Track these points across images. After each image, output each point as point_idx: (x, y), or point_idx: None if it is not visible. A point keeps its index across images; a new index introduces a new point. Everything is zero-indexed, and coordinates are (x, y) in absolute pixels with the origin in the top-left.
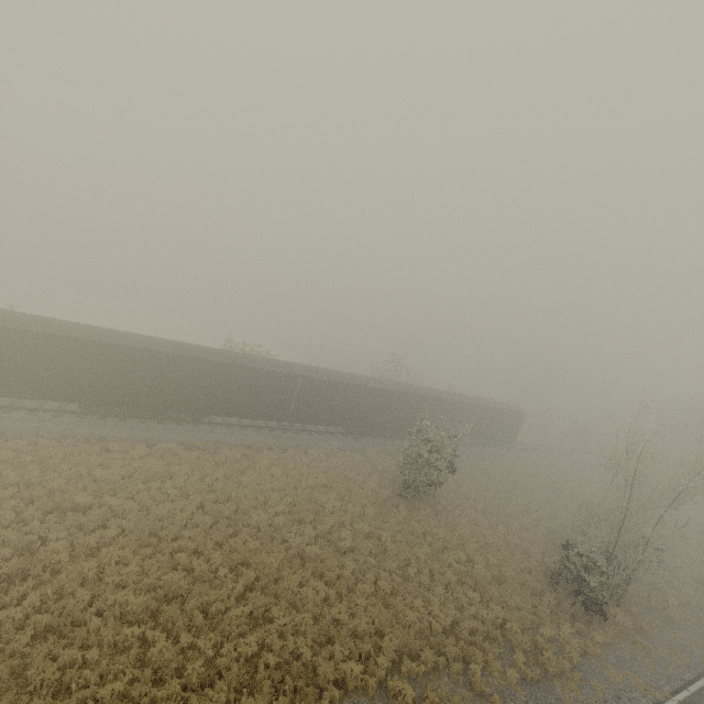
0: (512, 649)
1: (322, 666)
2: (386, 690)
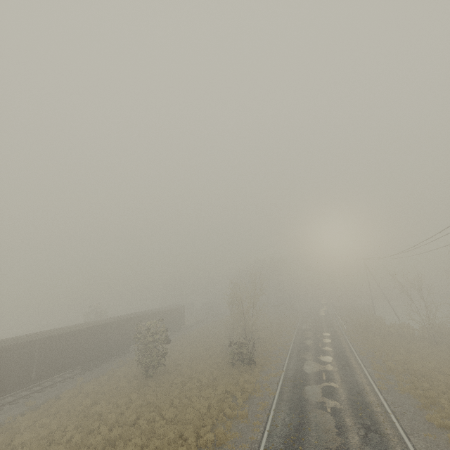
0: (234, 397)
1: None
2: (200, 449)
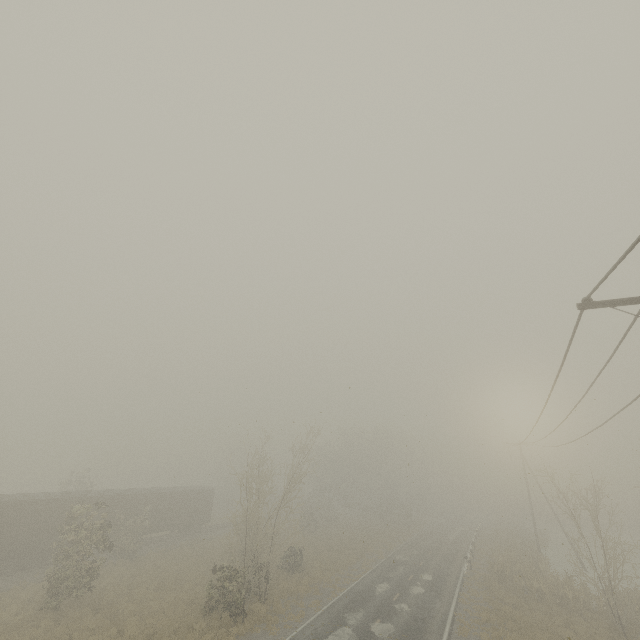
0: None
1: None
2: None
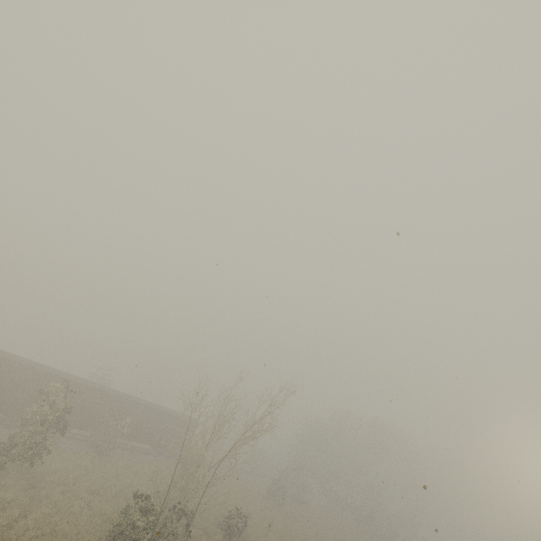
0: None
1: None
2: None
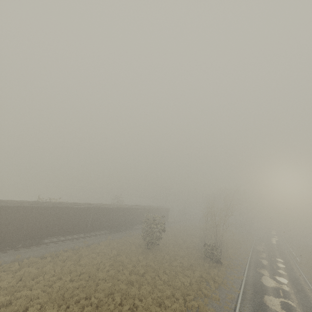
0: (207, 282)
1: (167, 310)
2: (187, 309)
